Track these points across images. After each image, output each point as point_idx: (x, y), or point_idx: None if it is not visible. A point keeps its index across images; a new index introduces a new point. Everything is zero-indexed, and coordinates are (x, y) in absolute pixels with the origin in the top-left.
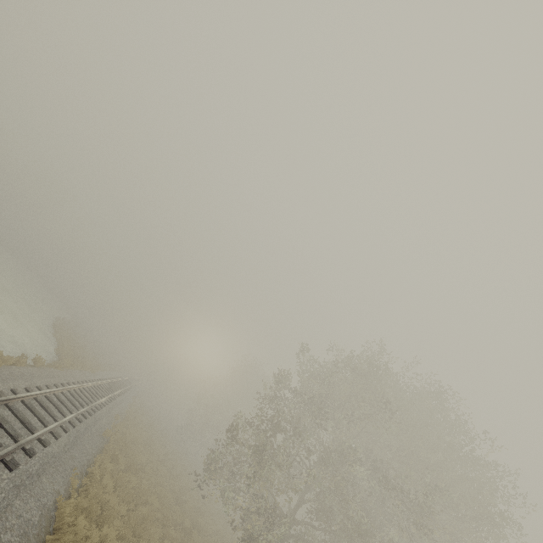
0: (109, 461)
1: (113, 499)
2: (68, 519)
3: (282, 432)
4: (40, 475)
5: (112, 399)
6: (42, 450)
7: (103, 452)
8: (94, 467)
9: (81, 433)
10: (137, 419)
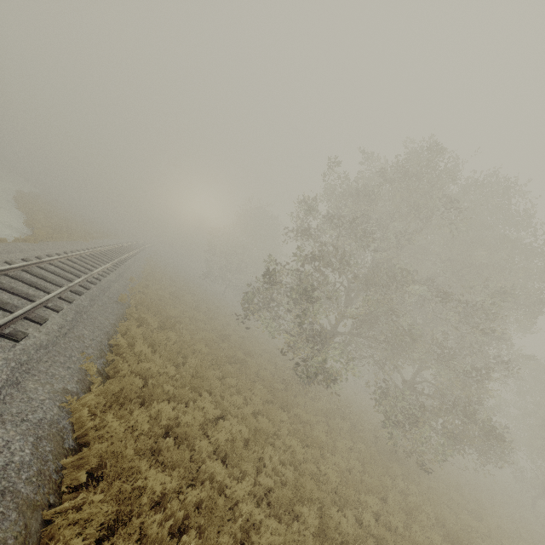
0: (134, 328)
1: (153, 366)
2: (91, 423)
3: (323, 262)
4: (19, 382)
5: (120, 264)
6: (12, 347)
7: (126, 317)
8: (117, 340)
9: (86, 306)
10: (156, 277)
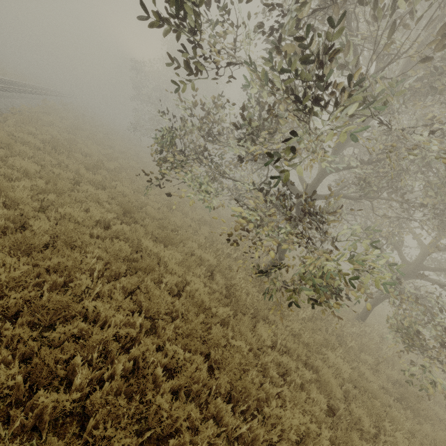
0: None
1: None
2: None
3: None
4: None
5: None
6: None
7: None
8: None
9: None
10: (35, 118)
